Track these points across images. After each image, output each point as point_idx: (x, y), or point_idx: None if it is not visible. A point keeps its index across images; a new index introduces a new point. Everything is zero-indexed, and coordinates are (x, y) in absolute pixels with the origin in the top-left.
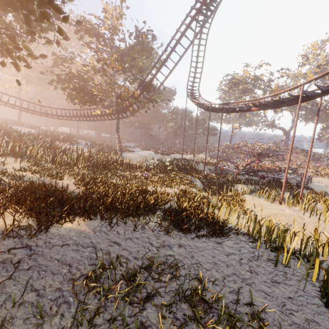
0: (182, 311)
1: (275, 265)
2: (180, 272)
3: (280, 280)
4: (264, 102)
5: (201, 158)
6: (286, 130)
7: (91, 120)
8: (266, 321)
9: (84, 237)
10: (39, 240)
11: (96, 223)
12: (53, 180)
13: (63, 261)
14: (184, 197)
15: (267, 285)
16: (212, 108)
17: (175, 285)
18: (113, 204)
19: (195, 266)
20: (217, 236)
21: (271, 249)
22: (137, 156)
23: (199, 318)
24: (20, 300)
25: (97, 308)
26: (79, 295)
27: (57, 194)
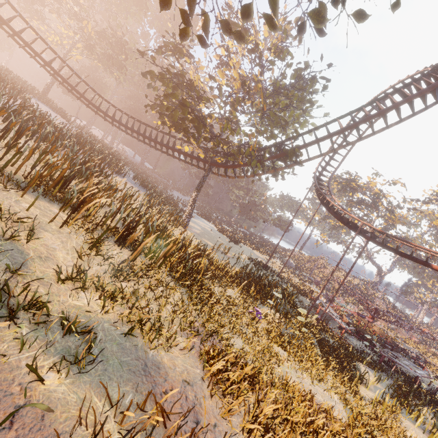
0: None
1: None
2: None
3: None
4: None
5: (280, 268)
6: (381, 271)
7: (161, 150)
8: None
9: None
10: None
11: None
12: (154, 352)
13: None
14: None
15: None
16: (361, 228)
17: None
18: None
19: None
20: None
21: None
22: (199, 229)
23: None
24: None
25: None
26: None
27: None
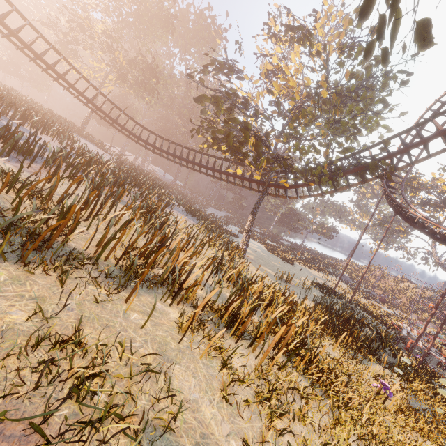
0: None
1: None
2: None
3: None
4: None
5: (342, 288)
6: None
7: (207, 174)
8: None
9: None
10: None
11: None
12: None
13: None
14: None
15: None
16: None
17: None
18: None
19: None
20: None
21: None
22: (251, 252)
23: None
24: None
25: None
26: None
27: None
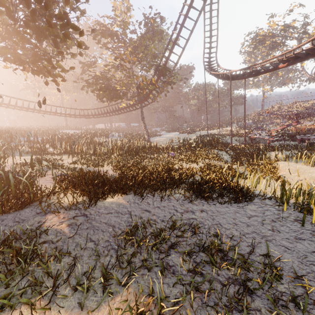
0: (200, 257)
1: (302, 224)
2: (200, 231)
3: (306, 237)
4: (294, 54)
5: (229, 131)
6: None
7: (119, 113)
8: (282, 268)
9: (122, 208)
10: (92, 210)
11: (131, 197)
12: (96, 168)
13: (109, 224)
14: (208, 170)
15: (289, 241)
16: (232, 76)
17: (195, 240)
18: (142, 181)
19: (215, 226)
20: (239, 202)
21: (300, 211)
22: (164, 138)
23: (214, 262)
24: (84, 246)
25: (134, 252)
26: (121, 244)
27: (99, 177)
